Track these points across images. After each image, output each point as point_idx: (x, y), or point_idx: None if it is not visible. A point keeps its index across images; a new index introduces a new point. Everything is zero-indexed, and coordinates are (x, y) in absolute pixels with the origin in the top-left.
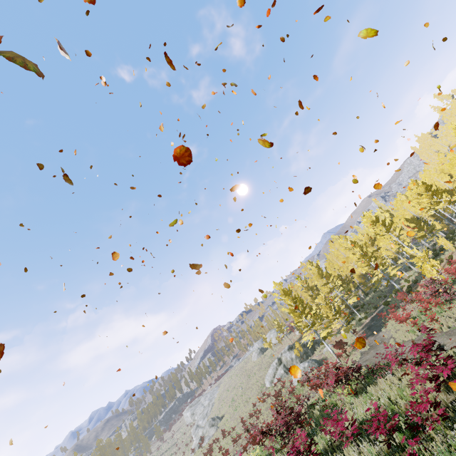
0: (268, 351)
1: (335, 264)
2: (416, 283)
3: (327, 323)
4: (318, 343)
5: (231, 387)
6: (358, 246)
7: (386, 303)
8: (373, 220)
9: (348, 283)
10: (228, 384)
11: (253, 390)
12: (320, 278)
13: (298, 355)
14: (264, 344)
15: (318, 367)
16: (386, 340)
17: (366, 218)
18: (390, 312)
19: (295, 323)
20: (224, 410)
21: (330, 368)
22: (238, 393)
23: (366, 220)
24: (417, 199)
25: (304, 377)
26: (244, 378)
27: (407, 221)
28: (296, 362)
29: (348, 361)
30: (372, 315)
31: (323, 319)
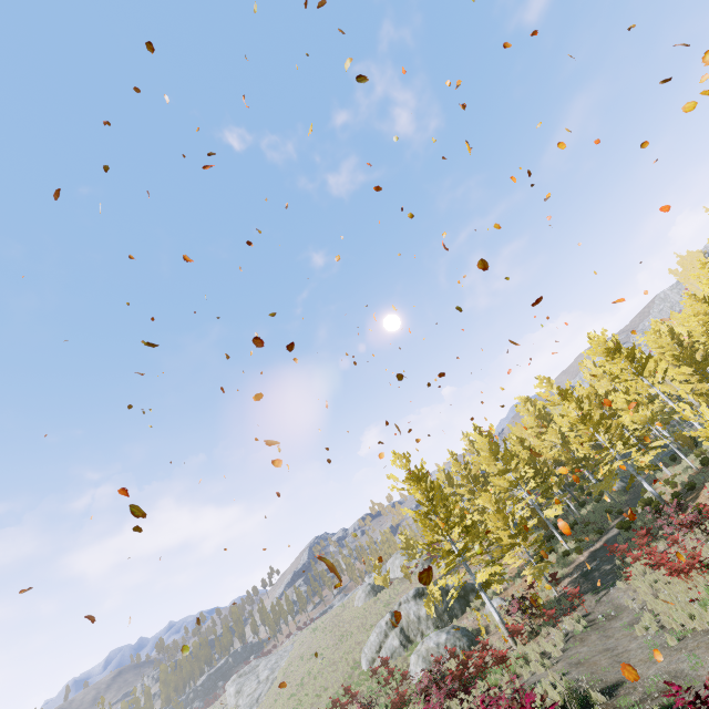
0: (385, 592)
1: (525, 439)
2: (692, 489)
3: (497, 553)
4: (476, 590)
5: (308, 654)
6: (573, 399)
7: (625, 524)
8: (609, 347)
9: (546, 476)
10: (306, 645)
11: (337, 670)
12: (492, 459)
13: (432, 613)
14: (375, 578)
15: (468, 647)
16: (629, 612)
17: (594, 343)
18: (634, 545)
19: (425, 544)
20: (281, 700)
21: (492, 659)
22: (312, 670)
23: (594, 347)
24: (705, 313)
25: (418, 685)
26: (333, 640)
27: (677, 360)
28: (427, 626)
29: (532, 651)
30: (594, 547)
31: (492, 543)
